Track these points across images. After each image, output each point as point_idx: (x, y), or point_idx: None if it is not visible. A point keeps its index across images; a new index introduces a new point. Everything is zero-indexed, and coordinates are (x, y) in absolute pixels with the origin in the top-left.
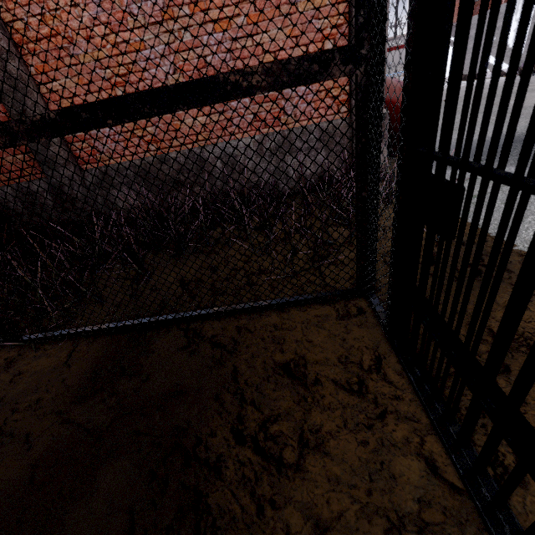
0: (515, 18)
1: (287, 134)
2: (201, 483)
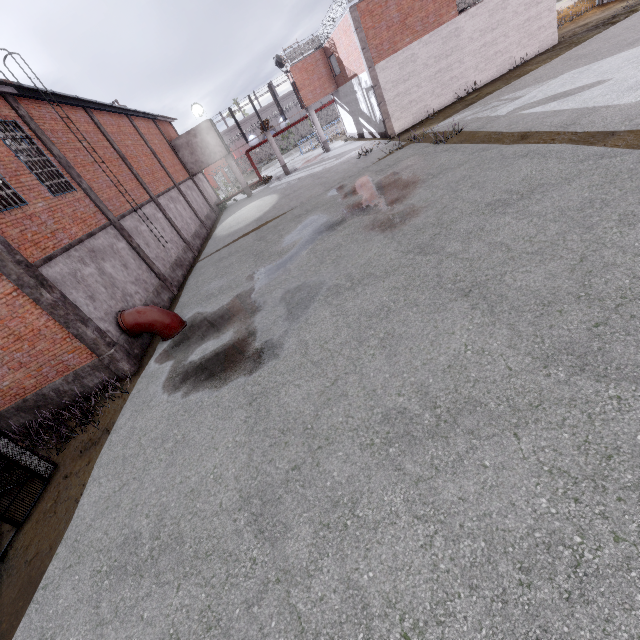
0: (360, 94)
1: (75, 373)
2: None
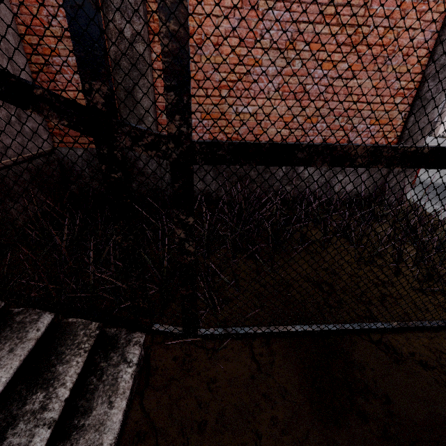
0: None
1: None
2: None
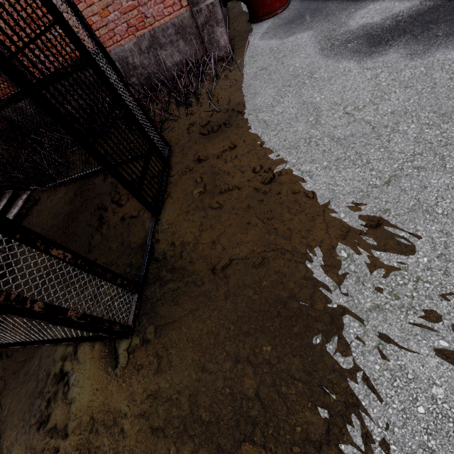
0: None
1: (153, 33)
2: (102, 212)
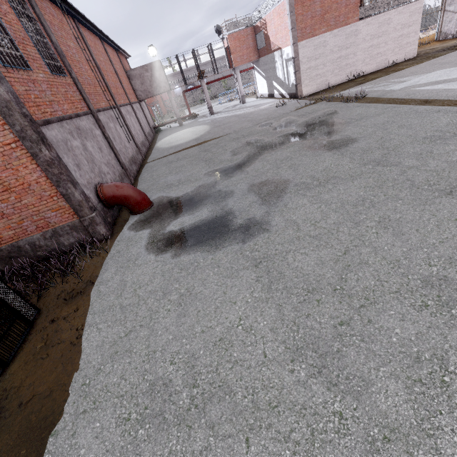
0: (279, 63)
1: (54, 230)
2: None
